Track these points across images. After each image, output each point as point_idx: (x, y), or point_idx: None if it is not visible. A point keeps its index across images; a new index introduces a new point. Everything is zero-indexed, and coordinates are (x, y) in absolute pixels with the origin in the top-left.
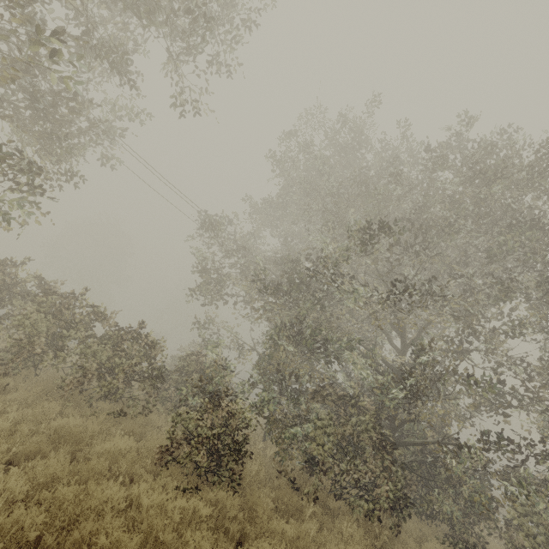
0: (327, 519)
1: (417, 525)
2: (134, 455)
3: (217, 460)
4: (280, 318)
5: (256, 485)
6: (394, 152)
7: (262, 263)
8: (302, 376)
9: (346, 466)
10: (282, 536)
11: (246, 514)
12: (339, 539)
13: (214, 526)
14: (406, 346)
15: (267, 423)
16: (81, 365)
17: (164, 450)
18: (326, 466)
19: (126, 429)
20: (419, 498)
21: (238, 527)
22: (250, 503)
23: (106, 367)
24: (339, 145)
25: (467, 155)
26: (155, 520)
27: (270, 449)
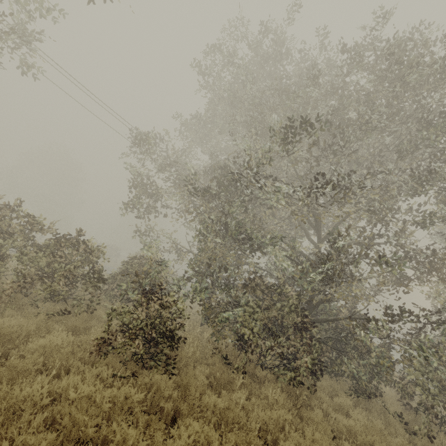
0: (255, 386)
1: (328, 383)
2: (69, 350)
3: (154, 346)
4: (209, 220)
5: (193, 364)
6: (311, 63)
7: (194, 176)
8: (231, 270)
9: (270, 342)
10: (214, 408)
11: (179, 393)
12: (265, 405)
13: (147, 408)
14: (321, 239)
15: (201, 311)
16: (21, 271)
17: (101, 342)
18: (253, 343)
19: (69, 325)
20: (329, 362)
21: (172, 405)
22: (184, 383)
23: (47, 272)
24: (260, 57)
25: (386, 47)
26: (77, 414)
27: (207, 332)
